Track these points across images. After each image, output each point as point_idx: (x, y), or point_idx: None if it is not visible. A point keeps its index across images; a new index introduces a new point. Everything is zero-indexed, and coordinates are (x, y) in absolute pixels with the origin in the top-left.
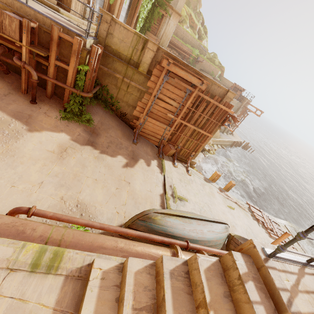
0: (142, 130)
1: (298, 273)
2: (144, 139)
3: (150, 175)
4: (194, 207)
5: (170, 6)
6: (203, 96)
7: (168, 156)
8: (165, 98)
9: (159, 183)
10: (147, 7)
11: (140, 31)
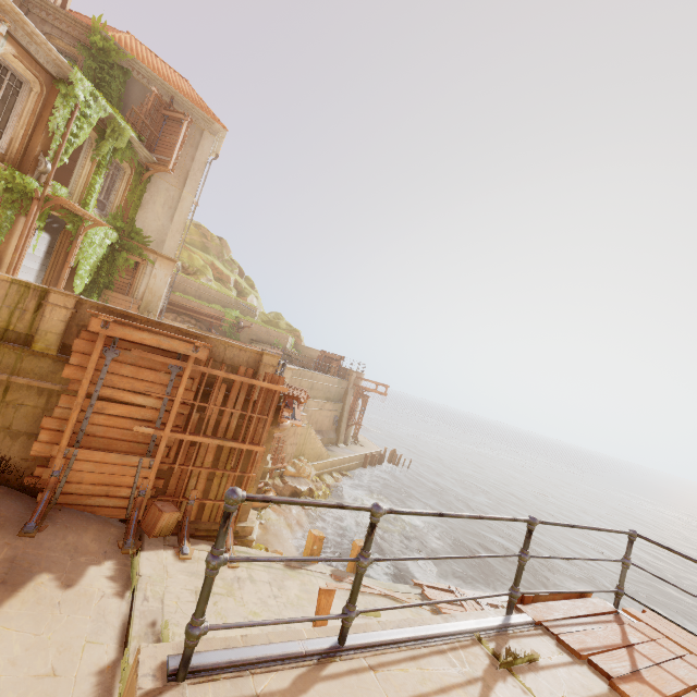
0: (65, 489)
1: (286, 688)
2: (77, 511)
3: (71, 615)
4: None
5: (150, 249)
6: (210, 372)
7: (162, 536)
8: (120, 395)
9: (104, 630)
10: (97, 253)
11: (86, 290)
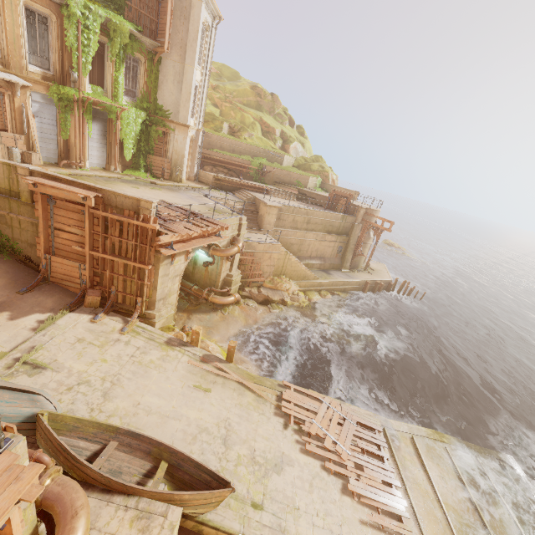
0: (52, 275)
1: None
2: (58, 286)
3: (2, 331)
4: (62, 379)
5: (170, 120)
6: (102, 214)
7: (92, 307)
8: (64, 227)
9: (11, 342)
10: (134, 130)
11: (137, 157)
